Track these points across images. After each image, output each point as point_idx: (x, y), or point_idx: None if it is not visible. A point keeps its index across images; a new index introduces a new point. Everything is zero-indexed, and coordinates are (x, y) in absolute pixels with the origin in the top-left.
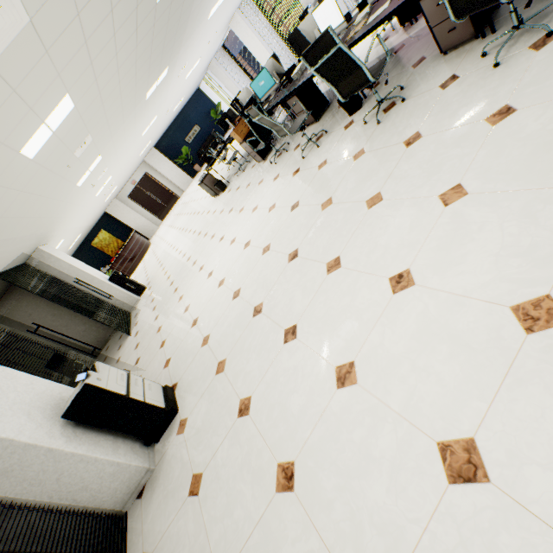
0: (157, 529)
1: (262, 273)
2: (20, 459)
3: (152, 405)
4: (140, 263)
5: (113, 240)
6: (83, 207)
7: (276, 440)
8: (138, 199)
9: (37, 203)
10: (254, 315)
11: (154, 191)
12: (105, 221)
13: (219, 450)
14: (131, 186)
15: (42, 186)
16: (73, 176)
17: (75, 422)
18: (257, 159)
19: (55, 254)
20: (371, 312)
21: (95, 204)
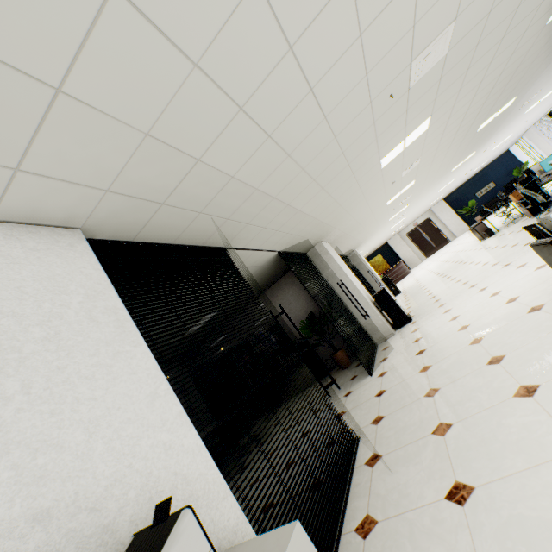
0: (393, 342)
1: (484, 274)
2: (359, 300)
3: (402, 311)
4: (397, 283)
5: (383, 263)
6: (381, 234)
7: (455, 313)
8: (413, 237)
9: (373, 225)
10: (469, 288)
11: (428, 233)
12: (383, 249)
13: (429, 322)
14: (412, 227)
15: (380, 217)
16: (391, 214)
17: (373, 303)
18: (528, 215)
19: (360, 255)
20: (520, 277)
21: (386, 234)
